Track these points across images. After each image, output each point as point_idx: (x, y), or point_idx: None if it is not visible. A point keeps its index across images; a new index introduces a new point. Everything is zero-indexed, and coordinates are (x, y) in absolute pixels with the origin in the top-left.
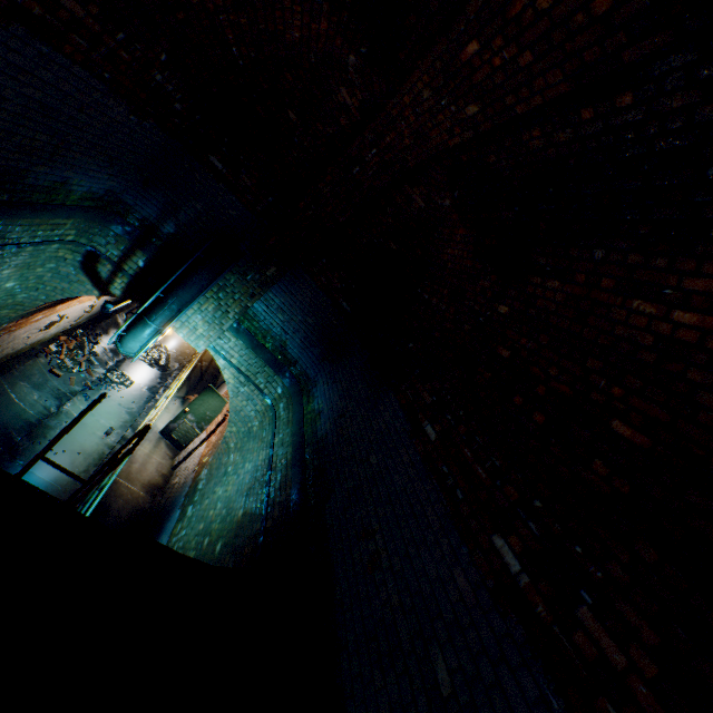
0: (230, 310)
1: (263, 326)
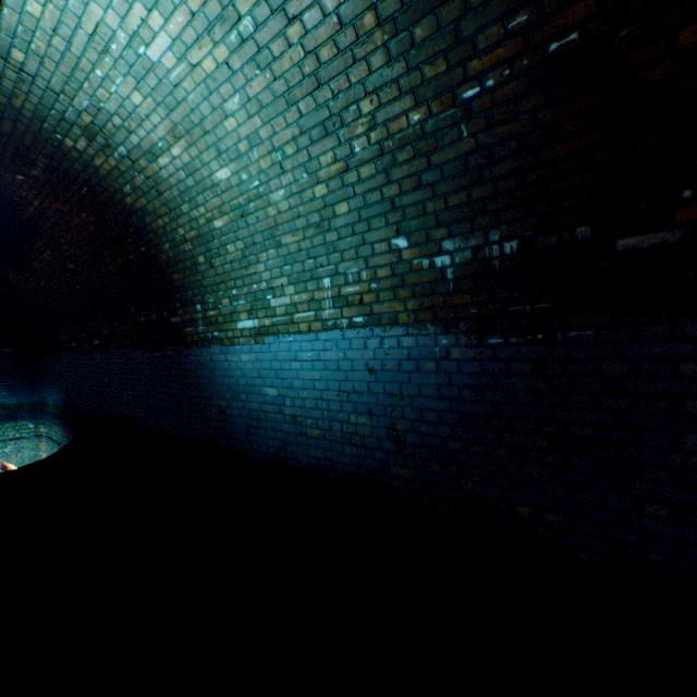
0: None
1: None
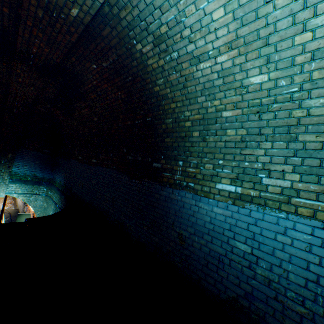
0: (4, 176)
1: (22, 174)
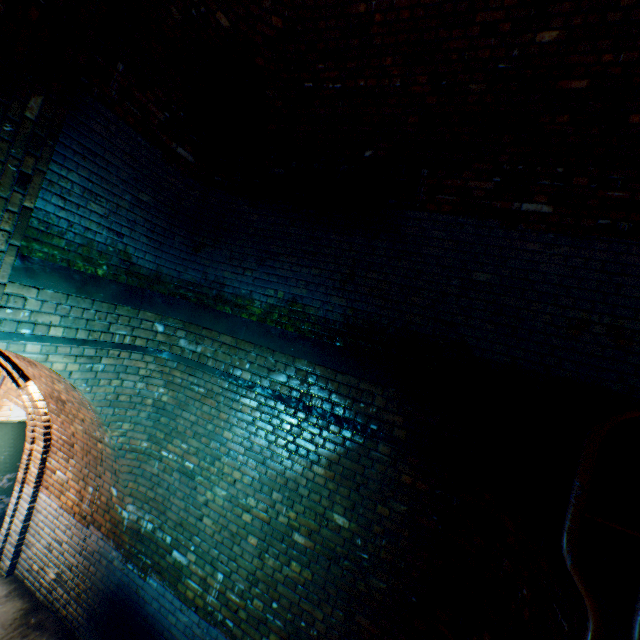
0: None
1: (75, 241)
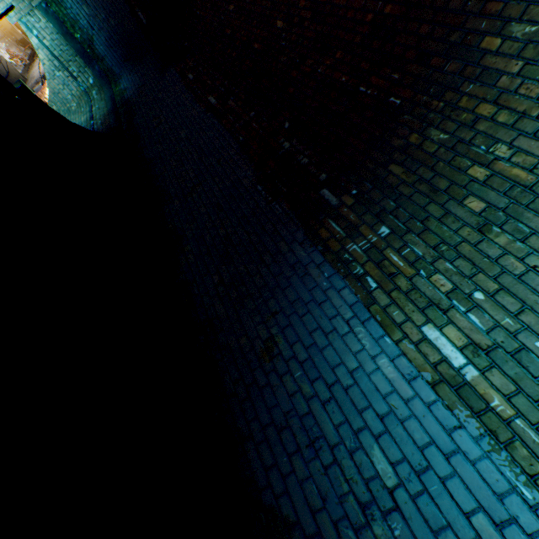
0: None
1: (71, 15)
